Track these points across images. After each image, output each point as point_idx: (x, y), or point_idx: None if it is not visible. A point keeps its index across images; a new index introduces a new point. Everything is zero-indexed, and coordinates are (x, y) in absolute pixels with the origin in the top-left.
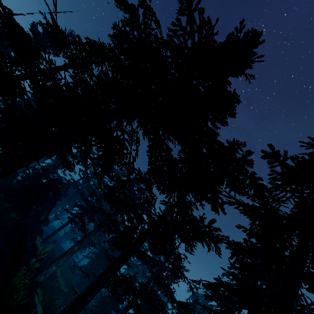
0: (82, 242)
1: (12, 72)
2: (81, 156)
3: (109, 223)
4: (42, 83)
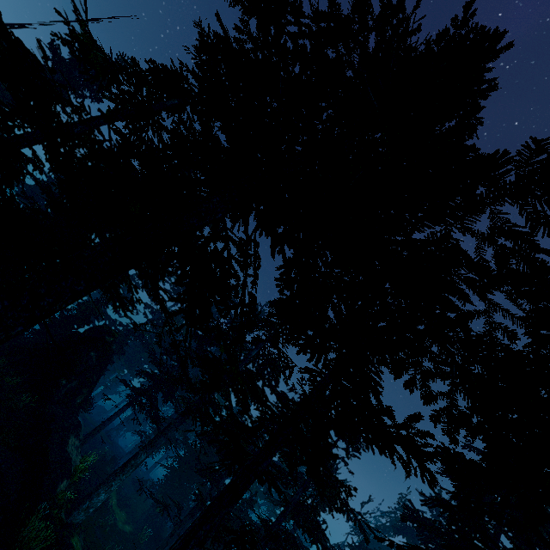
0: (154, 444)
1: (6, 132)
2: (146, 285)
3: (202, 407)
4: (65, 151)
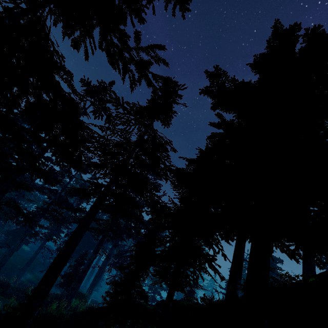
0: None
1: None
2: None
3: None
4: None
